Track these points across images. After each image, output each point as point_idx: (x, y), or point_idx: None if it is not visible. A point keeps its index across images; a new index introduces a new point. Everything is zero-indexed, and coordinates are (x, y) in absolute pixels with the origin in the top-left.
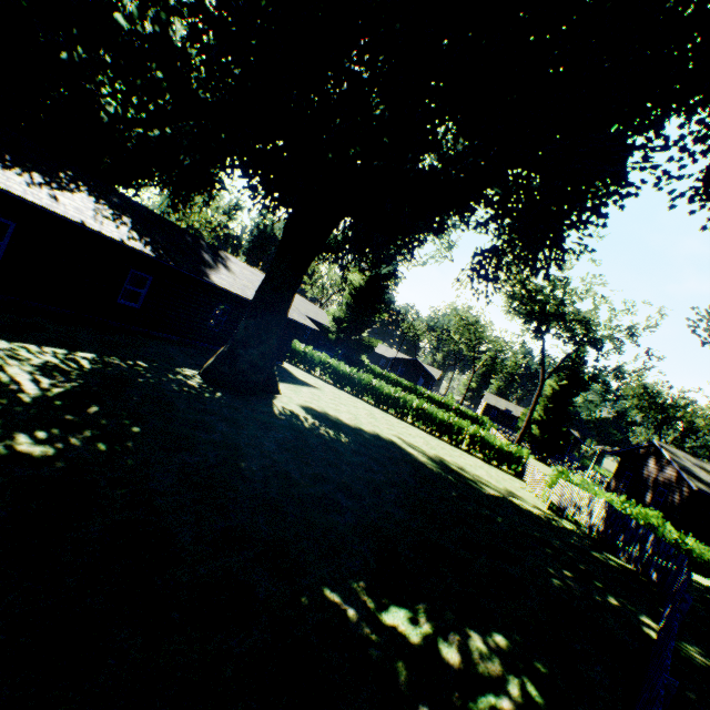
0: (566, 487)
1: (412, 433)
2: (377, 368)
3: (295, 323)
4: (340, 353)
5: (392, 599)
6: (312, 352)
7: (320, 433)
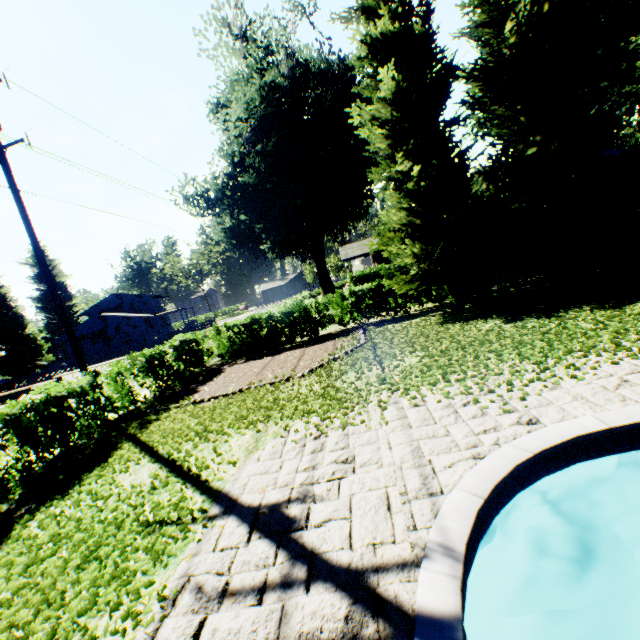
0: None
1: None
2: None
3: None
4: None
5: None
6: None
7: None
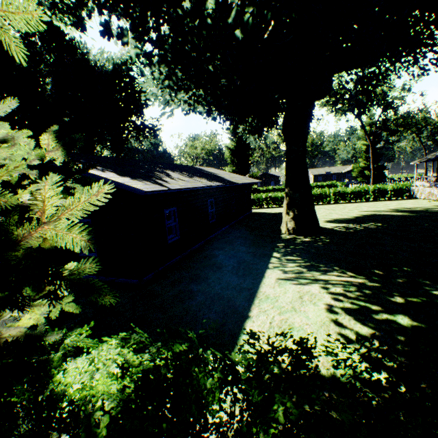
0: None
1: (352, 207)
2: (259, 188)
3: (248, 184)
4: None
5: None
6: (255, 196)
7: (373, 228)
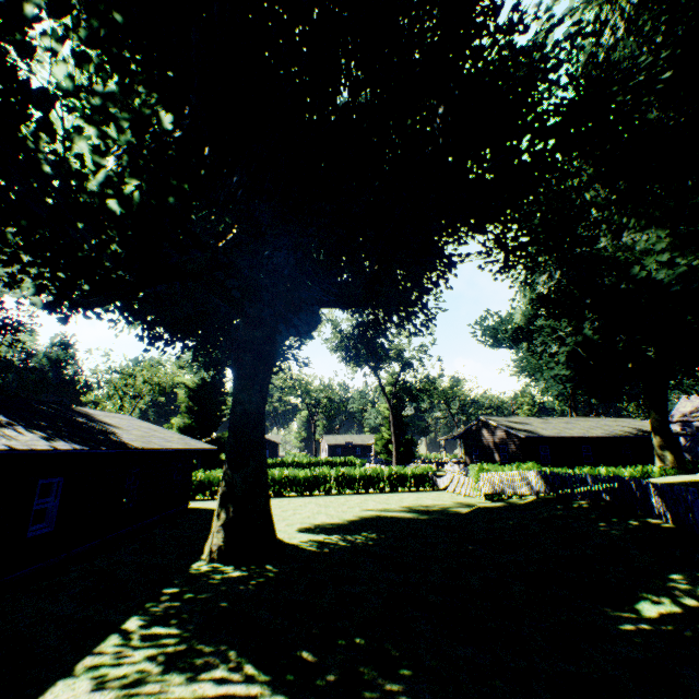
0: (492, 476)
1: (358, 500)
2: None
3: (191, 452)
4: (197, 463)
5: (626, 604)
6: (206, 475)
7: (361, 542)
